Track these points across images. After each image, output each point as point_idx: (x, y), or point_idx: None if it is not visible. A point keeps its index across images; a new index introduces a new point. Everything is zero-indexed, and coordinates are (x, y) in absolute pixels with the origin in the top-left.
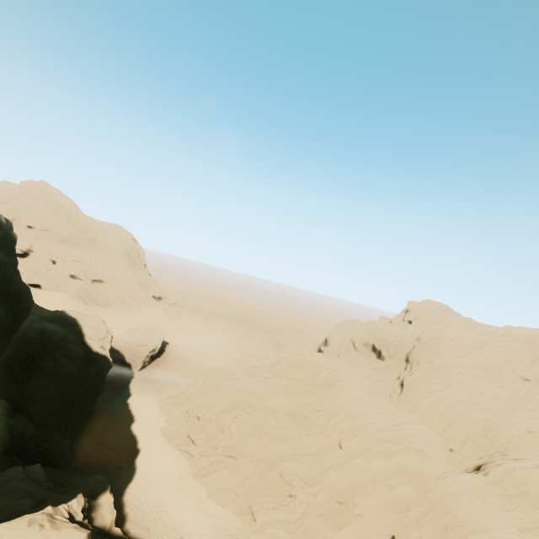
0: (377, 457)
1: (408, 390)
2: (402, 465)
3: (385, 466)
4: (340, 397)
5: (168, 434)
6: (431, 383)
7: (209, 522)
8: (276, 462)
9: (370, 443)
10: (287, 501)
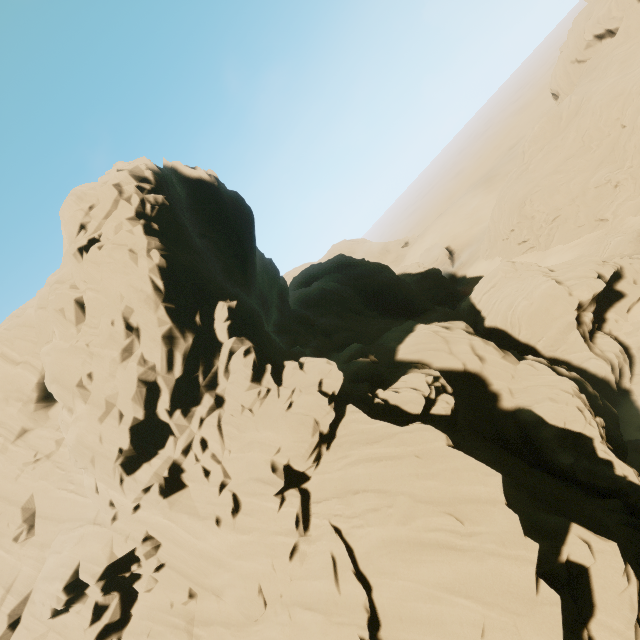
0: None
1: None
2: None
3: None
4: (591, 107)
5: (507, 257)
6: None
7: (577, 249)
8: (586, 187)
9: None
10: (617, 191)
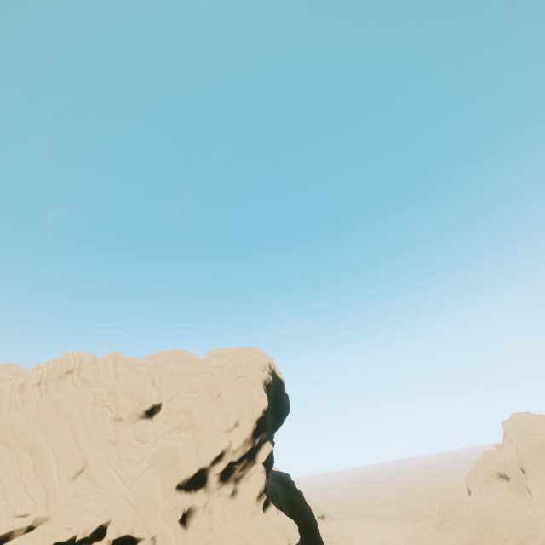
0: (529, 540)
1: (531, 491)
2: (544, 537)
3: (537, 543)
4: (488, 514)
5: None
6: (540, 478)
7: None
8: None
9: (521, 534)
10: None
